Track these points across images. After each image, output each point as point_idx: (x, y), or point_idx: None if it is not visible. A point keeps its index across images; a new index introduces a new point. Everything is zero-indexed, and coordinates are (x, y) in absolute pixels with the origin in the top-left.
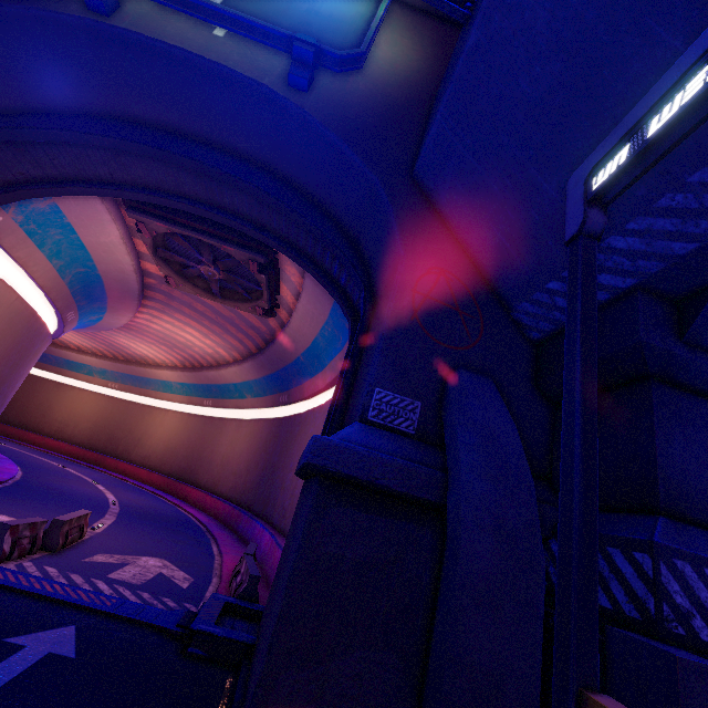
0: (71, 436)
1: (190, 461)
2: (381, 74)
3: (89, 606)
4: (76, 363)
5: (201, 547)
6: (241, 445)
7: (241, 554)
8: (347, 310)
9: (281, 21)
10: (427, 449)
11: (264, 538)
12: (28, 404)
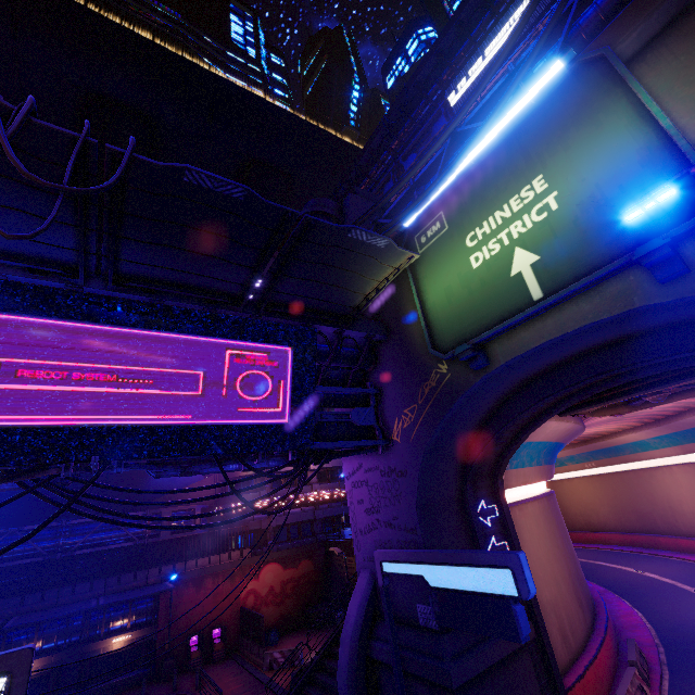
0: (601, 524)
1: None
2: None
3: None
4: None
5: None
6: None
7: None
8: None
9: (595, 251)
10: None
11: None
12: None
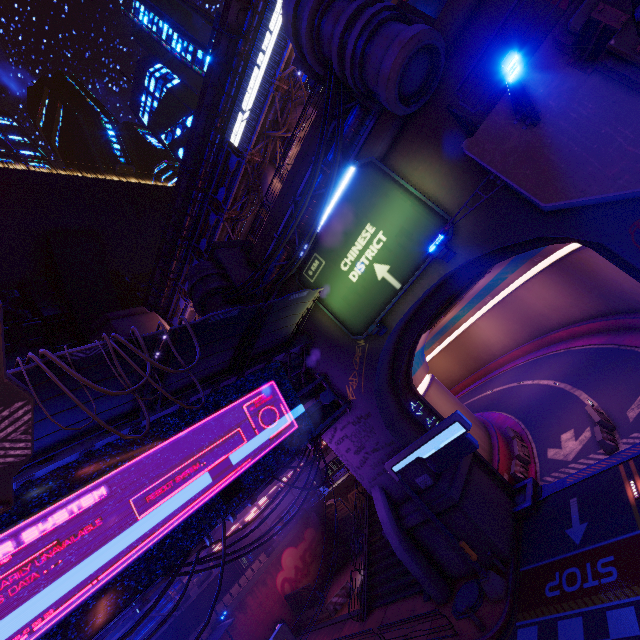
0: (459, 378)
1: (529, 326)
2: (449, 200)
3: None
4: None
5: None
6: (547, 294)
7: None
8: None
9: (415, 257)
10: None
11: None
12: None
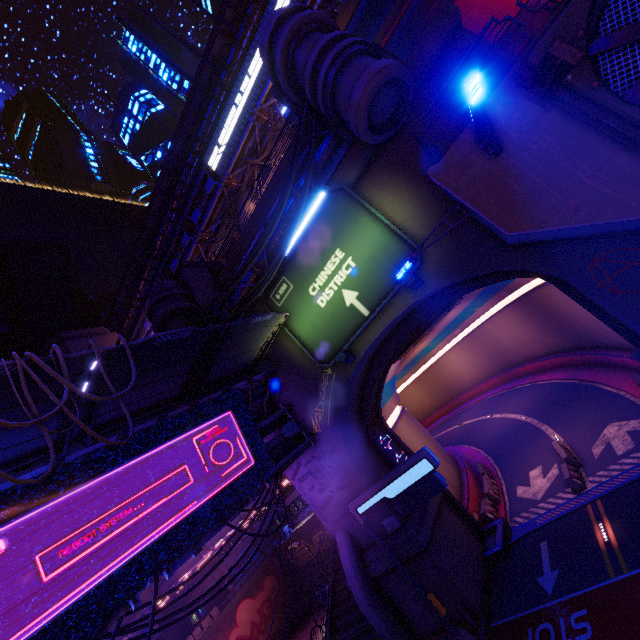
0: (430, 409)
1: (497, 359)
2: (417, 229)
3: None
4: None
5: (602, 396)
6: (513, 328)
7: (626, 378)
8: None
9: (384, 284)
10: None
11: (626, 361)
12: None
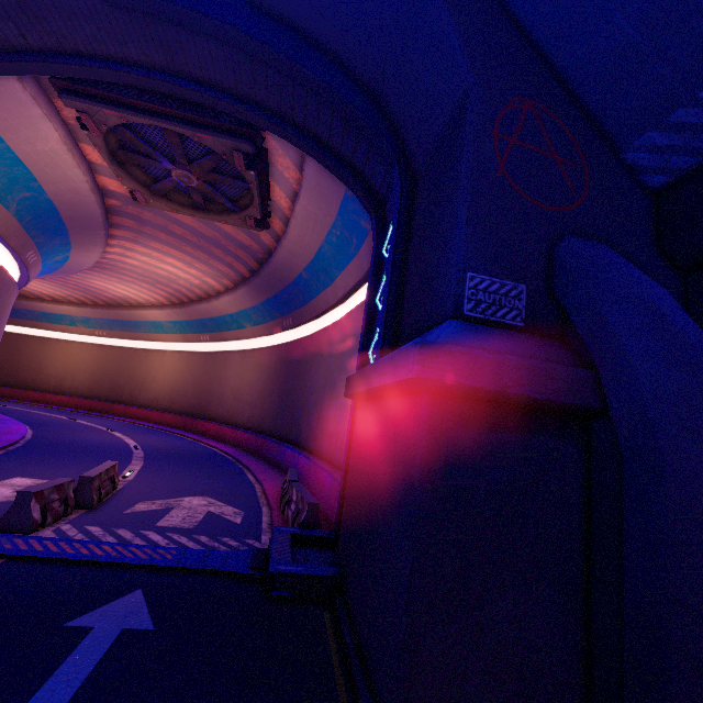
0: (71, 389)
1: (200, 398)
2: None
3: (149, 564)
4: (55, 315)
5: (237, 477)
6: (250, 375)
7: (279, 479)
8: (368, 199)
9: None
10: (545, 343)
11: (299, 461)
12: (17, 363)
